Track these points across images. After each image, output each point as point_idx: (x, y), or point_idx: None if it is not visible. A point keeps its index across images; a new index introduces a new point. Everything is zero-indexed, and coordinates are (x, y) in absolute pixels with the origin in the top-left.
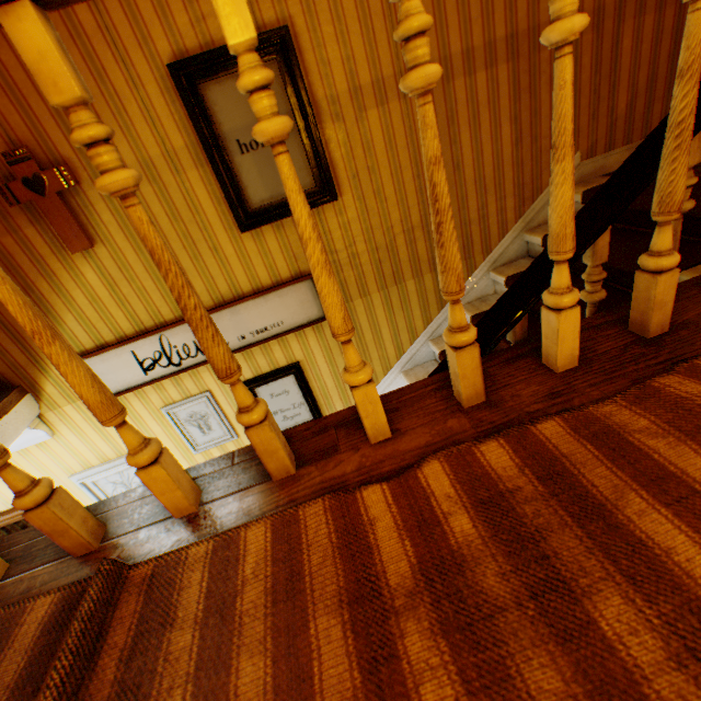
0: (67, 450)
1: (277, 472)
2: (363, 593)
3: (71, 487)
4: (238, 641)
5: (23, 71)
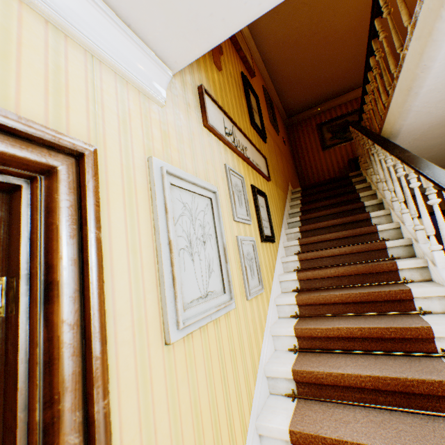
0: (160, 130)
1: None
2: None
3: (136, 175)
4: None
5: None
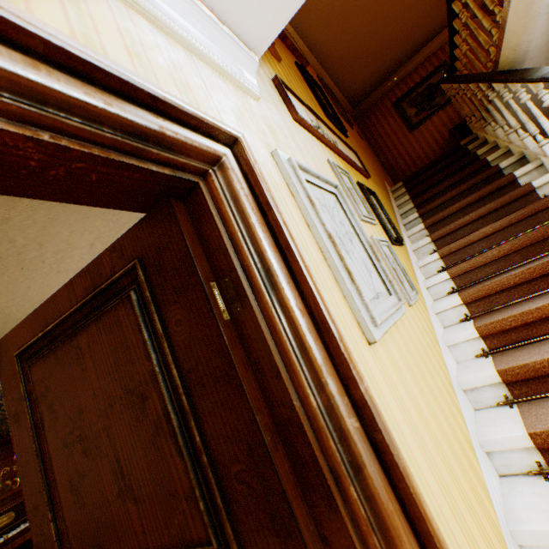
0: (265, 125)
1: None
2: None
3: (270, 171)
4: None
5: None
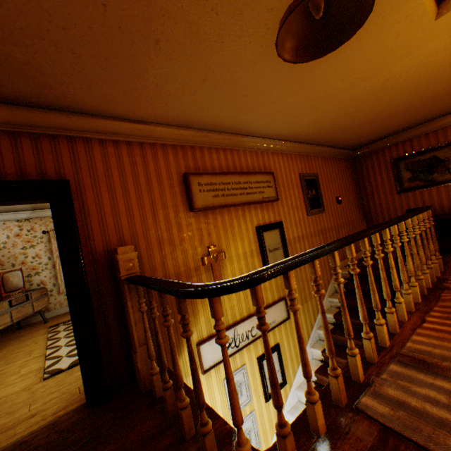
0: None
1: (396, 330)
2: (450, 332)
3: None
4: (445, 345)
5: (221, 223)
